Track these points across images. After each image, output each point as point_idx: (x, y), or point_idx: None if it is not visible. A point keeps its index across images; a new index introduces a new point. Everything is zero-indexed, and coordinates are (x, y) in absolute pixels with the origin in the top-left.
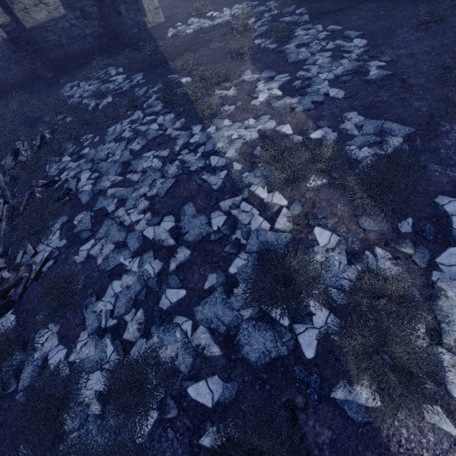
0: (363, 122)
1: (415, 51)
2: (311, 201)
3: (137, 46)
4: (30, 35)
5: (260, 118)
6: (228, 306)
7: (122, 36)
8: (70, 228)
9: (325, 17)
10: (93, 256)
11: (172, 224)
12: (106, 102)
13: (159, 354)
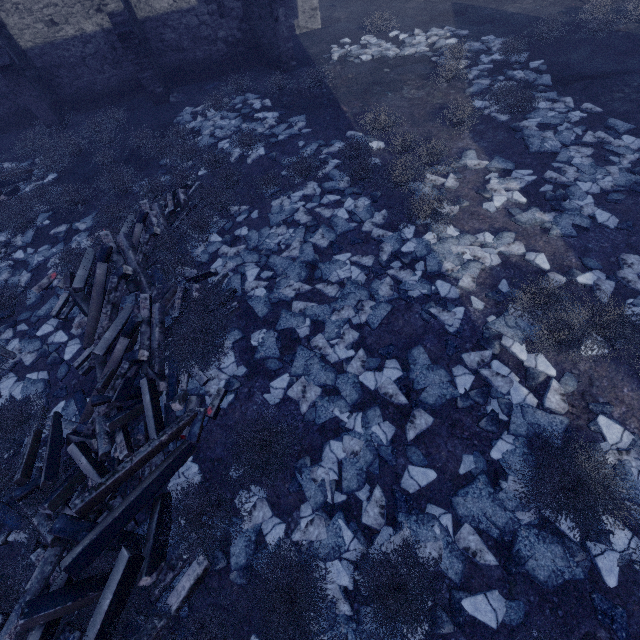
0: None
1: None
2: (587, 375)
3: (287, 66)
4: (141, 28)
5: (501, 235)
6: (498, 504)
7: (268, 49)
8: (245, 349)
9: (574, 84)
10: (293, 399)
11: (399, 374)
12: (257, 155)
13: (417, 552)
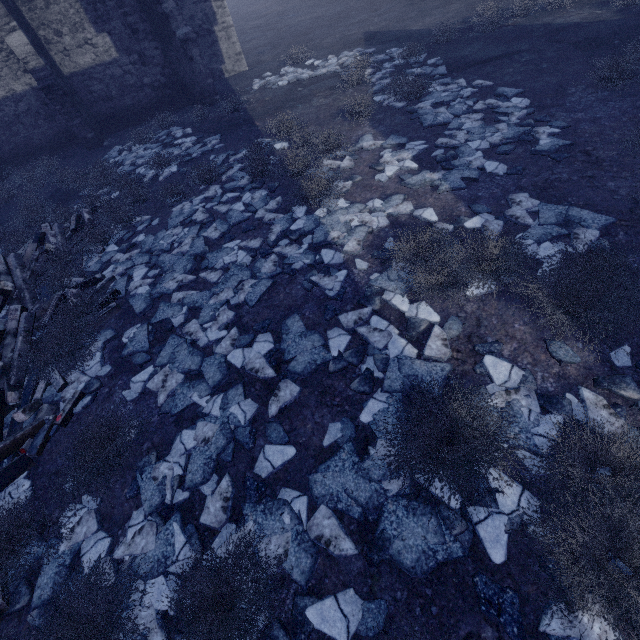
0: (539, 208)
1: (599, 115)
2: (475, 316)
3: (211, 101)
4: (69, 83)
5: (390, 199)
6: (363, 475)
7: (191, 88)
8: (116, 348)
9: (468, 69)
10: (152, 391)
11: (270, 346)
12: (169, 172)
13: (259, 550)
